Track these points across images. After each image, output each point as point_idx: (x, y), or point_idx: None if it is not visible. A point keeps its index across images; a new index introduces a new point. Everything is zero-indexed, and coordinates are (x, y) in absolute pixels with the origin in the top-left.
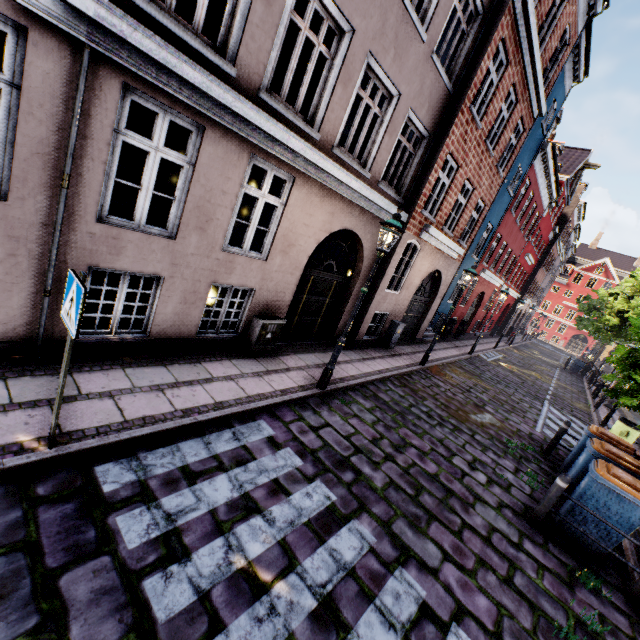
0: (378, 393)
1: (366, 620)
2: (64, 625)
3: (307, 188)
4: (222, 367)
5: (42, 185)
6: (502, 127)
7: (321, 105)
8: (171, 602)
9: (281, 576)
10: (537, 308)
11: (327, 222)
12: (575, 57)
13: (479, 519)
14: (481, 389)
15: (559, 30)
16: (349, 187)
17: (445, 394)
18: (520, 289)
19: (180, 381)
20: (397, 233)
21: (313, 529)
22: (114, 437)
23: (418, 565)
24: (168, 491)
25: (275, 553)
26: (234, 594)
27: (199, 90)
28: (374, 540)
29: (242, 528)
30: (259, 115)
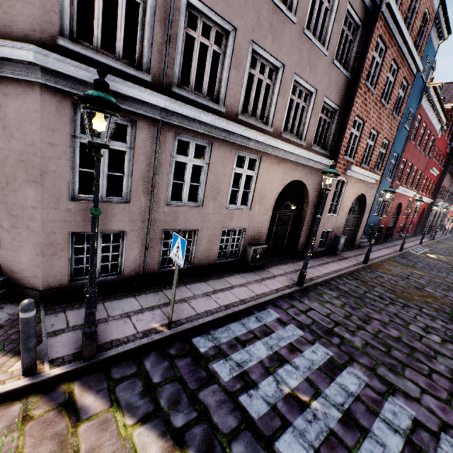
0: (338, 286)
1: (377, 426)
2: (209, 417)
3: (269, 161)
4: (235, 279)
5: (143, 192)
6: (391, 88)
7: (271, 111)
8: (257, 409)
9: (313, 398)
10: (450, 207)
11: (283, 178)
12: (437, 25)
13: (442, 366)
14: (417, 276)
15: (420, 14)
16: (294, 154)
17: (389, 282)
18: (431, 195)
19: (216, 289)
20: (335, 177)
21: (324, 372)
22: (196, 322)
23: (403, 395)
24: (233, 351)
25: (305, 385)
26: (289, 407)
27: (209, 125)
28: (367, 379)
29: (281, 371)
30: (240, 128)
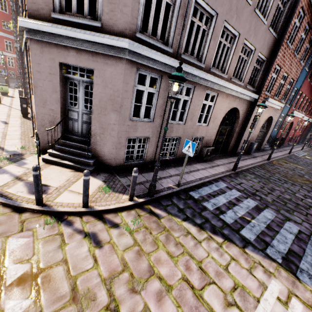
0: (254, 172)
1: (282, 231)
2: (210, 221)
3: (221, 96)
4: (198, 166)
5: (159, 116)
6: (302, 43)
7: (227, 65)
8: (228, 220)
9: (252, 219)
10: None
11: (227, 106)
12: None
13: None
14: (299, 169)
15: None
16: (236, 91)
17: (283, 171)
18: None
19: (191, 170)
20: (264, 108)
21: (255, 210)
22: (189, 185)
23: (293, 221)
24: (210, 199)
25: (247, 214)
26: (242, 221)
27: (195, 76)
28: (275, 214)
29: (234, 208)
30: (211, 77)
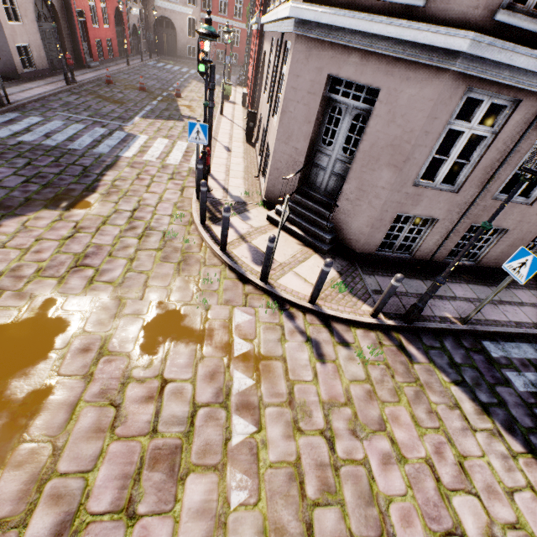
0: None
1: None
2: (508, 408)
3: None
4: (525, 295)
5: (477, 183)
6: None
7: None
8: None
9: None
10: None
11: None
12: None
13: None
14: None
15: None
16: None
17: None
18: None
19: (502, 300)
20: None
21: None
22: (486, 328)
23: None
24: (525, 369)
25: None
26: None
27: None
28: None
29: None
30: None
